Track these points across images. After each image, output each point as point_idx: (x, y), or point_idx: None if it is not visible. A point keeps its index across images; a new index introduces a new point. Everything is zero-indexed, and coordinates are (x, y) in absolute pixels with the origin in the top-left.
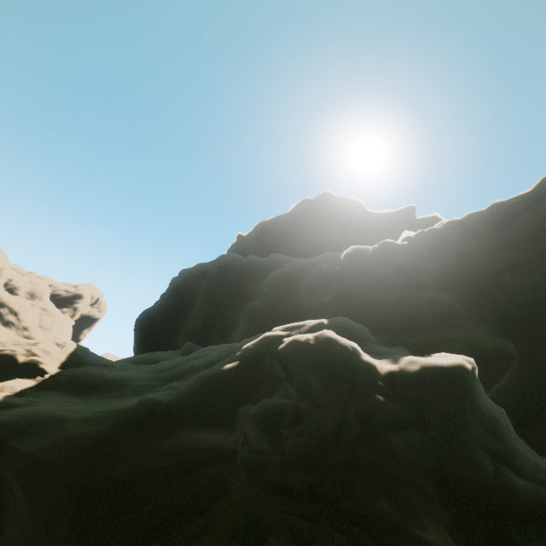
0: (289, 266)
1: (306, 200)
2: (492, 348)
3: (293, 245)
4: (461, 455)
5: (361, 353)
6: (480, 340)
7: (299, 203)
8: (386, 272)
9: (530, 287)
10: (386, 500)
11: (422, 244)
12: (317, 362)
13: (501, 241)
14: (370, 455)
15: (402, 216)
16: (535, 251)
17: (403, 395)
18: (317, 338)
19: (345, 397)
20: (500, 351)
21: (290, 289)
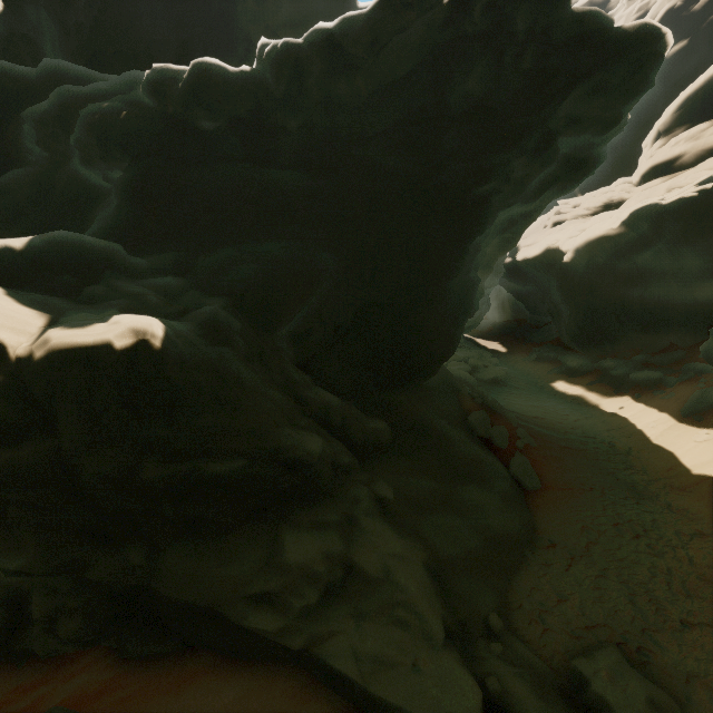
0: (58, 98)
1: None
2: (300, 269)
3: (128, 37)
4: (82, 465)
5: None
6: (286, 259)
7: None
8: (217, 129)
9: (389, 171)
10: None
11: (275, 75)
12: None
13: (377, 85)
14: None
15: None
16: (406, 110)
17: (32, 393)
18: None
19: None
20: (308, 271)
21: (72, 151)
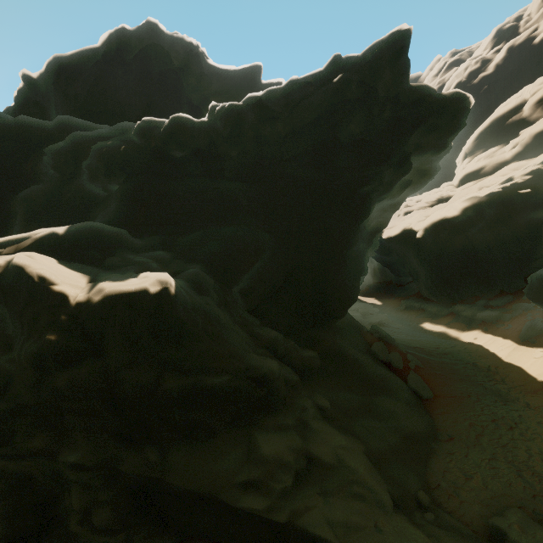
0: (72, 139)
1: (122, 29)
2: (249, 243)
3: (110, 102)
4: (124, 378)
5: (54, 282)
6: (239, 237)
7: (112, 33)
8: (184, 156)
9: (302, 180)
10: (46, 435)
11: (223, 123)
12: (4, 296)
13: (291, 128)
14: (32, 399)
15: (247, 77)
16: (311, 142)
17: (87, 327)
18: (9, 264)
19: (24, 338)
20: (255, 245)
21: (78, 172)
